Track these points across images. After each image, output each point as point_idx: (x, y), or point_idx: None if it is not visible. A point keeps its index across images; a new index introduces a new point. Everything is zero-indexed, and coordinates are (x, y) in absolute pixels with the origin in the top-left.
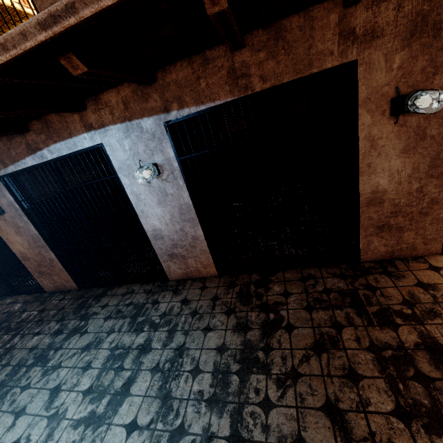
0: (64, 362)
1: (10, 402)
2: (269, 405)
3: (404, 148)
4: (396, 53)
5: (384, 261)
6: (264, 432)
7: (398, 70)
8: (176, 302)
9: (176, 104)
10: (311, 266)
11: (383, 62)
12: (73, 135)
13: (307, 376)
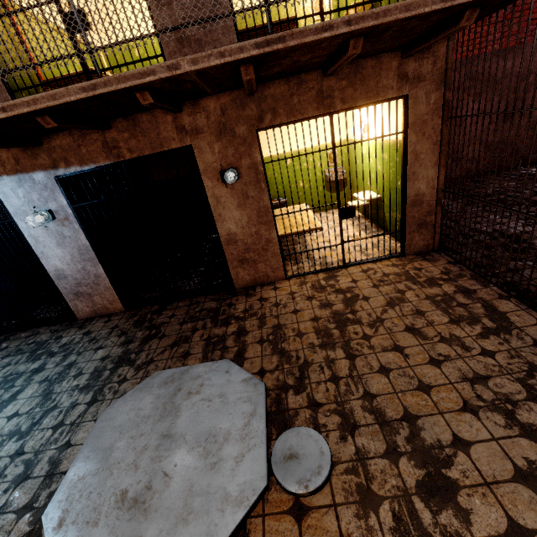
0: None
1: None
2: (124, 381)
3: (238, 204)
4: (214, 144)
5: (251, 287)
6: (114, 394)
7: (219, 154)
8: (78, 335)
9: (64, 163)
10: (201, 295)
11: (209, 148)
12: None
13: (158, 361)
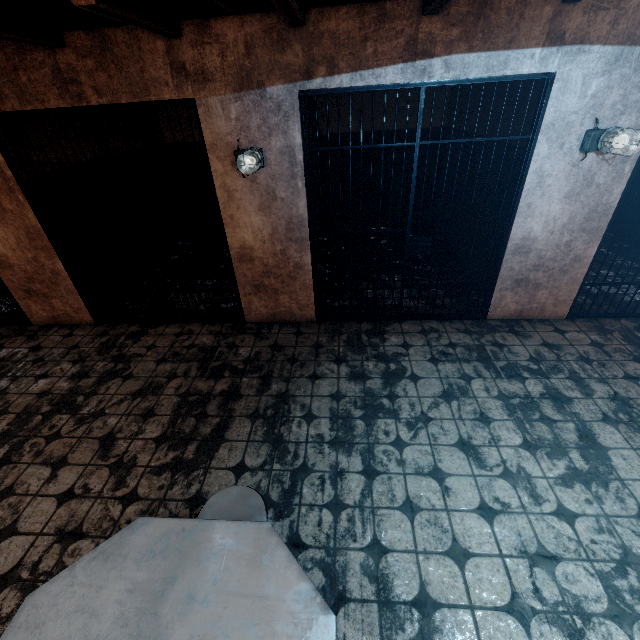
0: (429, 413)
1: (396, 462)
2: None
3: None
4: None
5: None
6: None
7: None
8: (536, 346)
9: None
10: None
11: None
12: (514, 44)
13: None
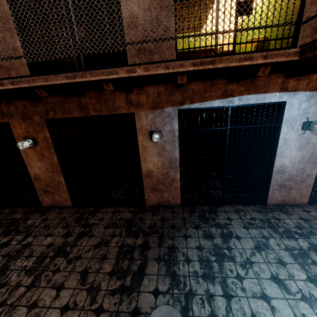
0: (251, 258)
1: (240, 289)
2: None
3: None
4: None
5: None
6: None
7: None
8: (297, 219)
9: None
10: None
11: None
12: (267, 92)
13: None
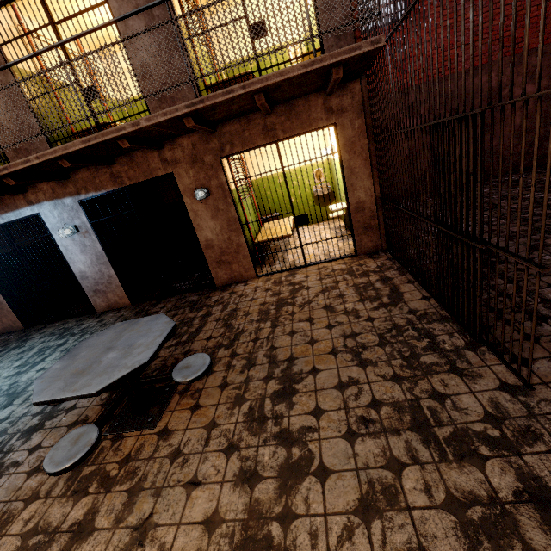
0: (4, 361)
1: None
2: None
3: (212, 216)
4: (189, 170)
5: (228, 284)
6: None
7: (194, 178)
8: (94, 322)
9: (84, 191)
10: (189, 292)
11: (185, 174)
12: (19, 207)
13: None
